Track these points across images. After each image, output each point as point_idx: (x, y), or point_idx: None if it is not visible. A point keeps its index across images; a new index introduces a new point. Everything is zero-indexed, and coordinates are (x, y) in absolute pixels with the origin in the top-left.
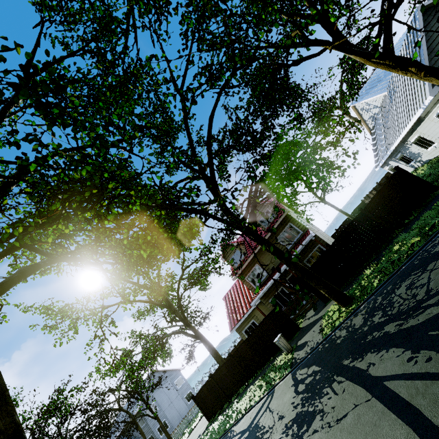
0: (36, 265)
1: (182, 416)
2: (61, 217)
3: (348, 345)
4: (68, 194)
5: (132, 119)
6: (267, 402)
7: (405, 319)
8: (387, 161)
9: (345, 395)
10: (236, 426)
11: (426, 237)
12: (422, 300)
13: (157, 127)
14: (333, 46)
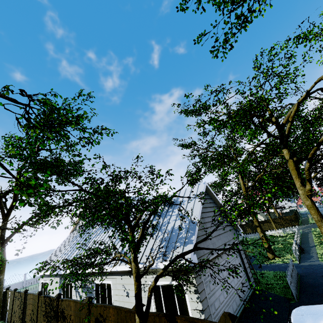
0: None
1: None
2: None
3: None
4: None
5: None
6: None
7: None
8: None
9: None
10: None
11: None
12: None
13: None
14: None
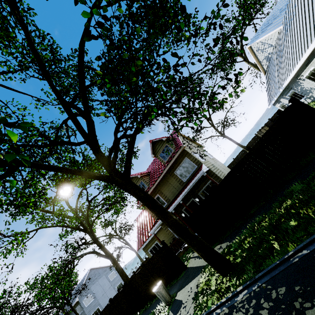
0: None
1: None
2: None
3: None
4: None
5: None
6: None
7: None
8: (279, 99)
9: None
10: None
11: None
12: None
13: (13, 53)
14: None
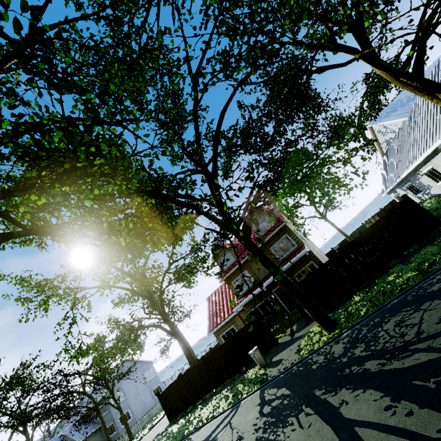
0: (7, 234)
1: (147, 409)
2: (35, 187)
3: (324, 374)
4: (46, 162)
5: (141, 99)
6: (229, 417)
7: (389, 360)
8: (395, 188)
9: (310, 431)
10: (195, 435)
11: (424, 273)
12: (410, 341)
13: (165, 112)
14: (362, 57)
